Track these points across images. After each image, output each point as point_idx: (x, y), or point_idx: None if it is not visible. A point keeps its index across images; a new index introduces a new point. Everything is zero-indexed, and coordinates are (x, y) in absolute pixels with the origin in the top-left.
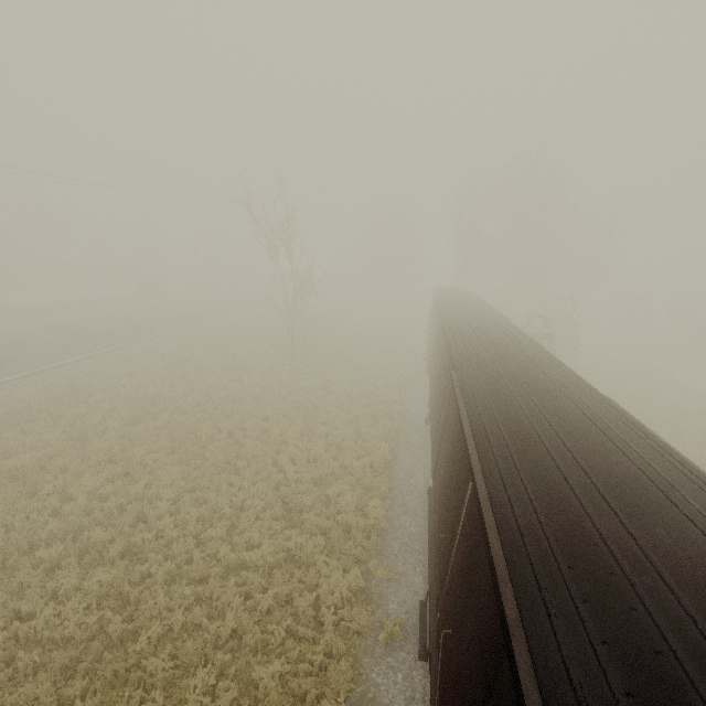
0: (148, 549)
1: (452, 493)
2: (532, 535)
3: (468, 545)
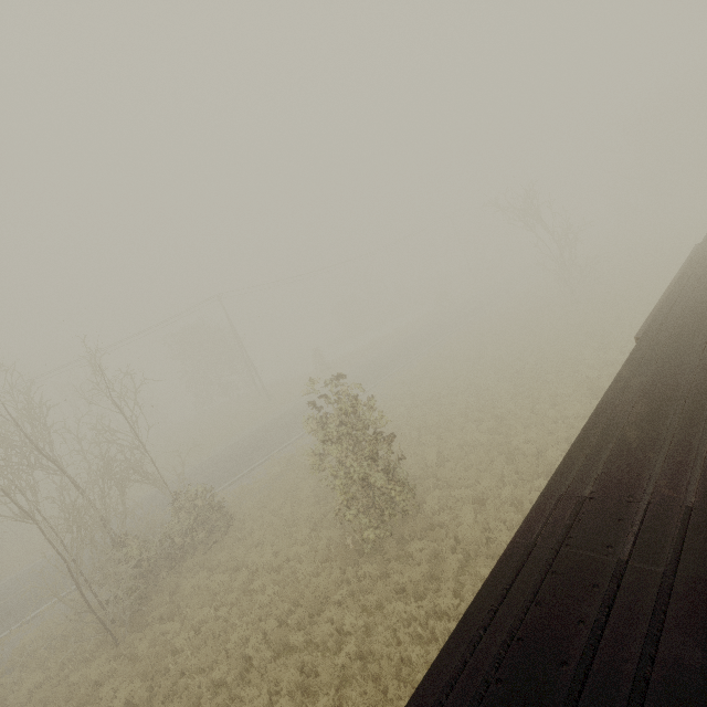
0: (505, 416)
1: None
2: (682, 294)
3: None
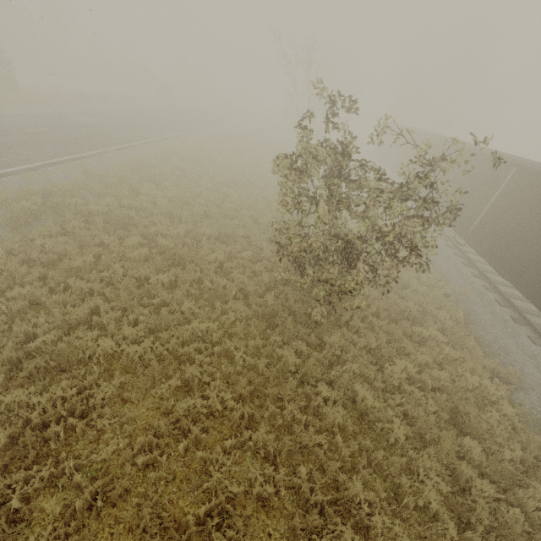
0: None
1: (481, 193)
2: None
3: (509, 194)
